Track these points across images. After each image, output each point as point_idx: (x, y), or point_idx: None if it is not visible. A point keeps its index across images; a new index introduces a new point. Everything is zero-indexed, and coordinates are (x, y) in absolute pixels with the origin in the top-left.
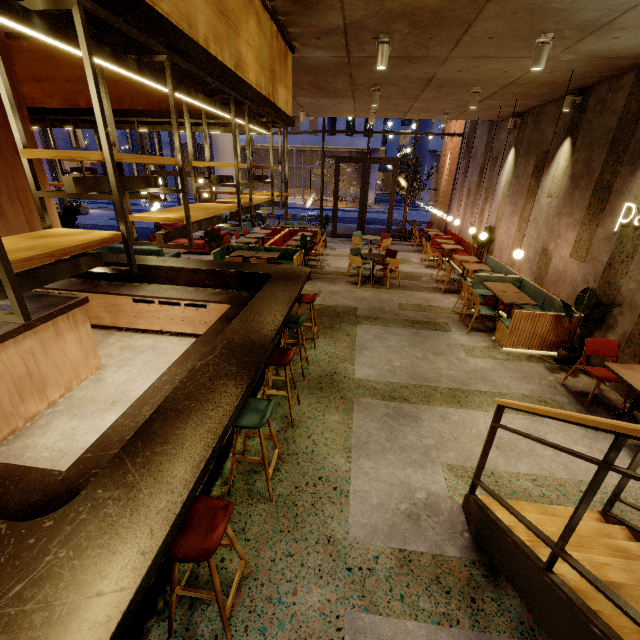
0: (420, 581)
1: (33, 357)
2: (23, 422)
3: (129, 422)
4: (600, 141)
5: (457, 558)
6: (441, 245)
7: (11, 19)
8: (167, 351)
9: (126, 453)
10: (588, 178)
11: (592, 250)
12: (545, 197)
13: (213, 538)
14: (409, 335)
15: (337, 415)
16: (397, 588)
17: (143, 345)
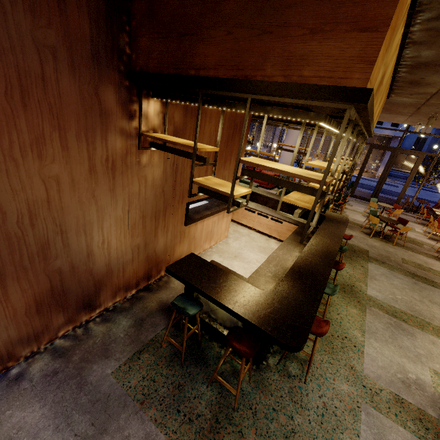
0: (408, 414)
1: (214, 224)
2: (202, 251)
3: (266, 268)
4: None
5: (435, 418)
6: None
7: (336, 129)
8: (255, 239)
9: (286, 281)
10: None
11: None
12: None
13: (322, 330)
14: (409, 282)
15: (355, 310)
16: (393, 409)
17: (243, 232)
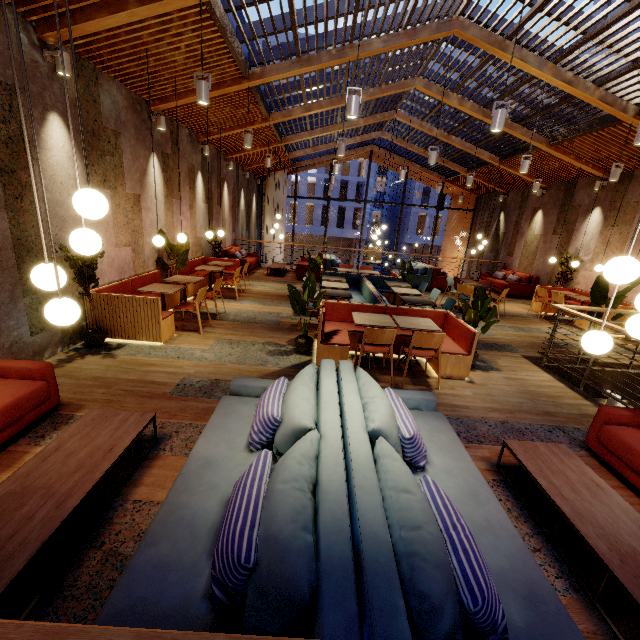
0: None
1: None
2: None
3: None
4: None
5: None
6: None
7: None
8: None
9: None
10: None
11: None
12: None
13: None
14: None
15: None
16: None
17: None
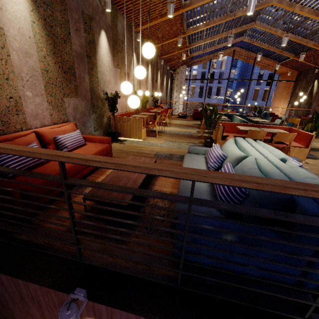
0: None
1: None
2: None
3: None
4: None
5: None
6: None
7: None
8: None
9: None
10: None
11: None
12: None
13: None
14: None
15: None
16: None
17: None
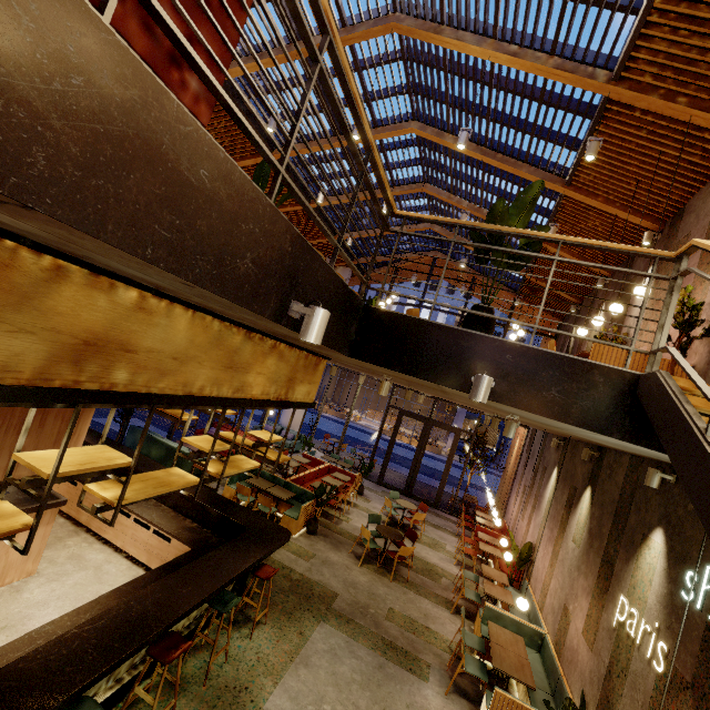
0: None
1: None
2: None
3: None
4: (608, 507)
5: None
6: (478, 542)
7: (41, 406)
8: (106, 577)
9: None
10: (599, 542)
11: (598, 638)
12: (571, 539)
13: None
14: (371, 664)
15: None
16: None
17: (92, 560)
